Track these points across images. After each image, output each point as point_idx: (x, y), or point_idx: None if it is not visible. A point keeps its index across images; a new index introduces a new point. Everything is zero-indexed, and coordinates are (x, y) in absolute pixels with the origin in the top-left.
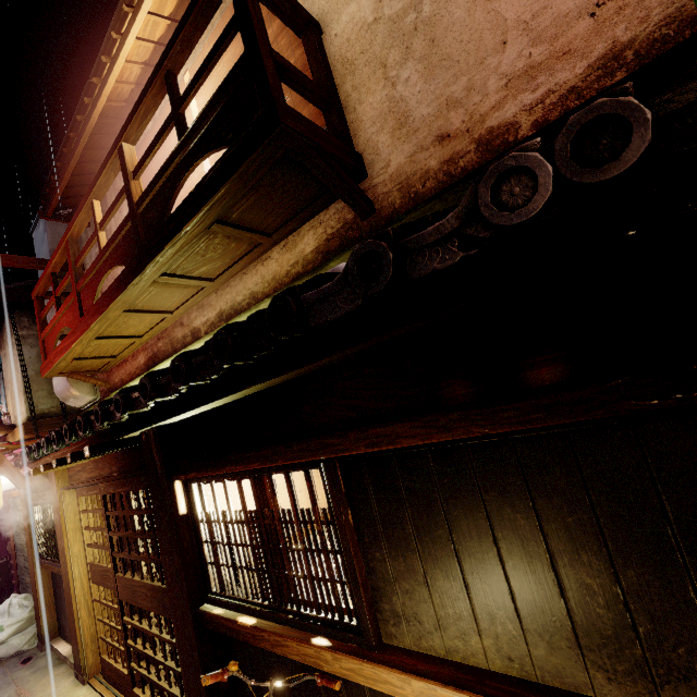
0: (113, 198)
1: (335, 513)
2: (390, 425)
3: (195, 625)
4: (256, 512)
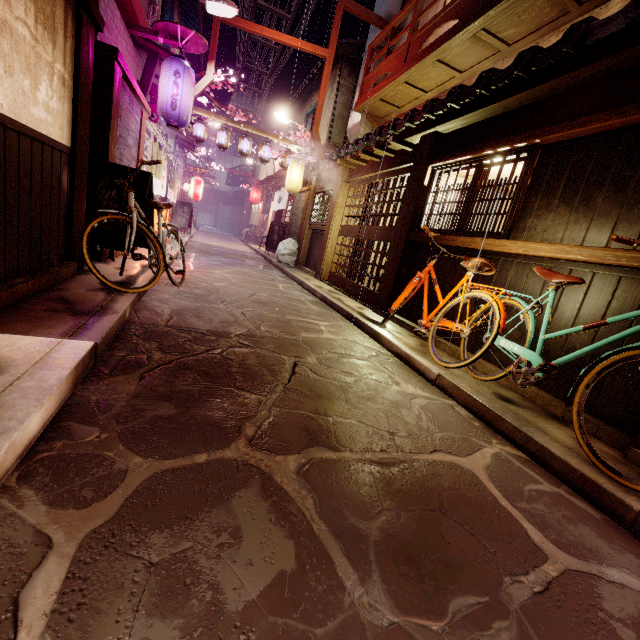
0: None
1: (523, 175)
2: (590, 115)
3: (406, 238)
4: (471, 183)
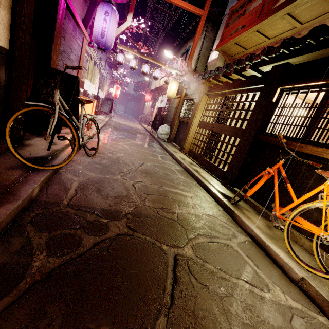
0: None
1: None
2: None
3: (254, 138)
4: (321, 104)
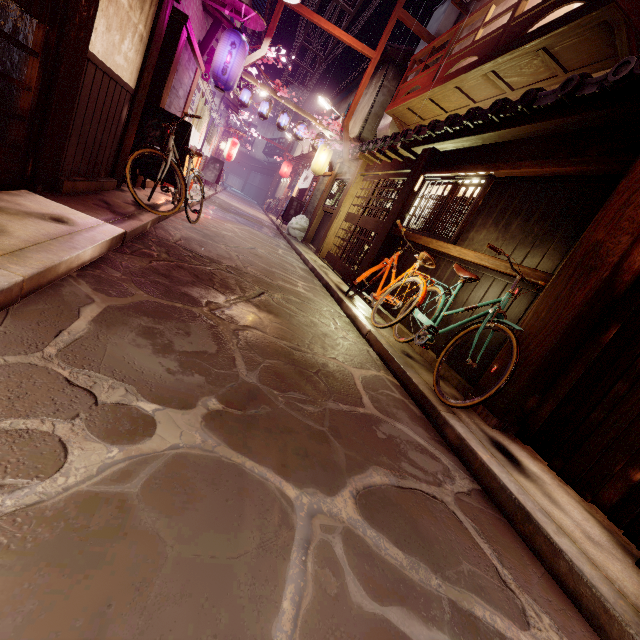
0: (502, 3)
1: (477, 197)
2: (525, 161)
3: (389, 231)
4: (445, 196)
